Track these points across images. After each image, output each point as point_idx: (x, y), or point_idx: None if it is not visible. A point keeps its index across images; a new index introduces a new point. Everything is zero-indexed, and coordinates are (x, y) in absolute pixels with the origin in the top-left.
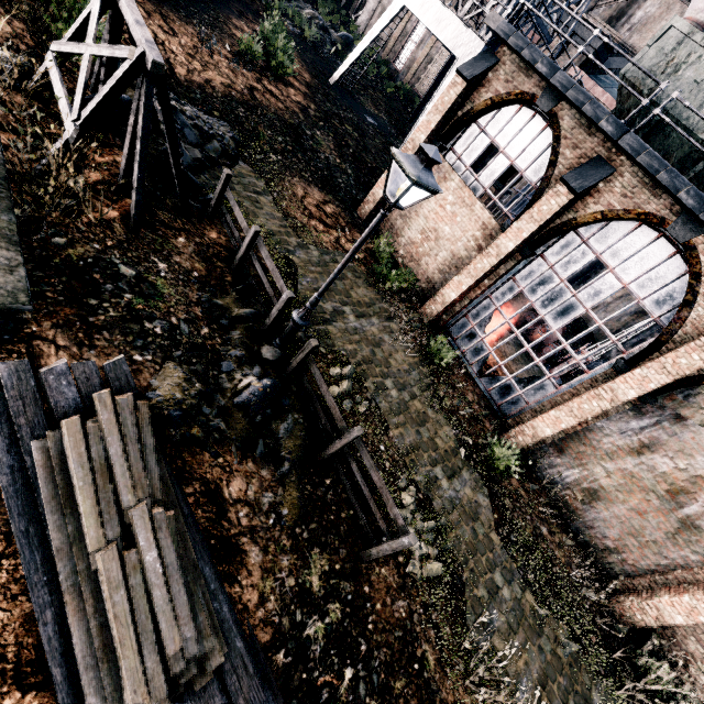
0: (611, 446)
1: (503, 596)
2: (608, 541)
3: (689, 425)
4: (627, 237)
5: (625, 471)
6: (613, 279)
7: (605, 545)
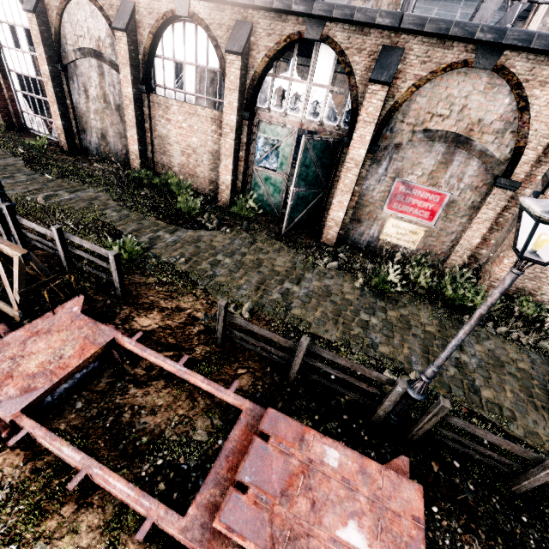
0: (84, 106)
1: (18, 178)
2: (123, 151)
3: (79, 64)
4: (3, 3)
5: (95, 111)
6: (20, 29)
7: (125, 154)
